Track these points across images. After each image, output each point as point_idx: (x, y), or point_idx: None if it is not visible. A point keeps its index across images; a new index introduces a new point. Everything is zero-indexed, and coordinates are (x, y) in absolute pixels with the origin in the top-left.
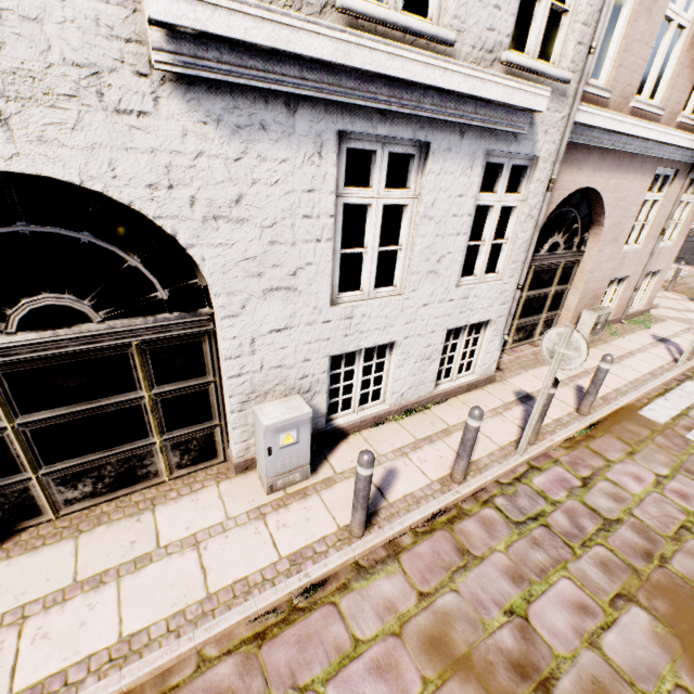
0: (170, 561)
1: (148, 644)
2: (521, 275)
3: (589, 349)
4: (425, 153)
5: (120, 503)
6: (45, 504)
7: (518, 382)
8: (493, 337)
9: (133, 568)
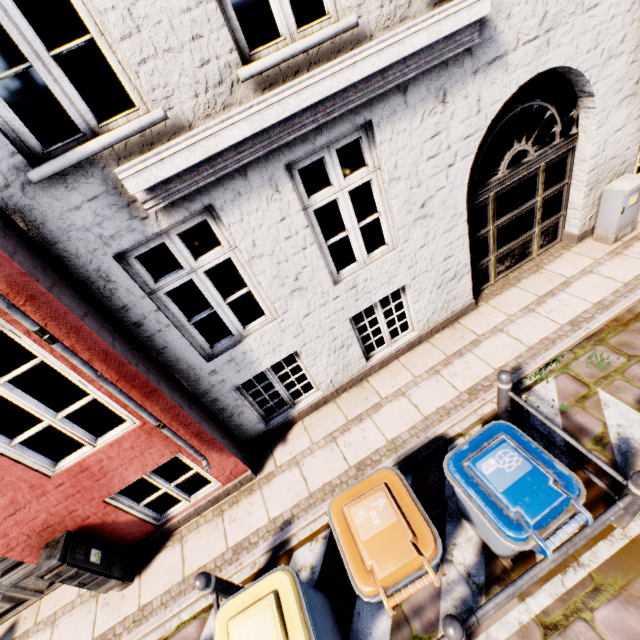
0: (582, 280)
1: (611, 302)
2: None
3: None
4: None
5: (519, 272)
6: (491, 275)
7: None
8: None
9: (564, 287)
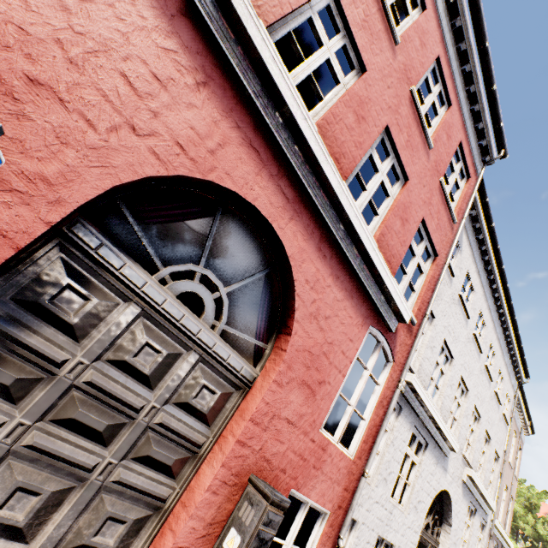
0: None
1: None
2: None
3: None
4: (474, 511)
5: None
6: None
7: None
8: None
9: None
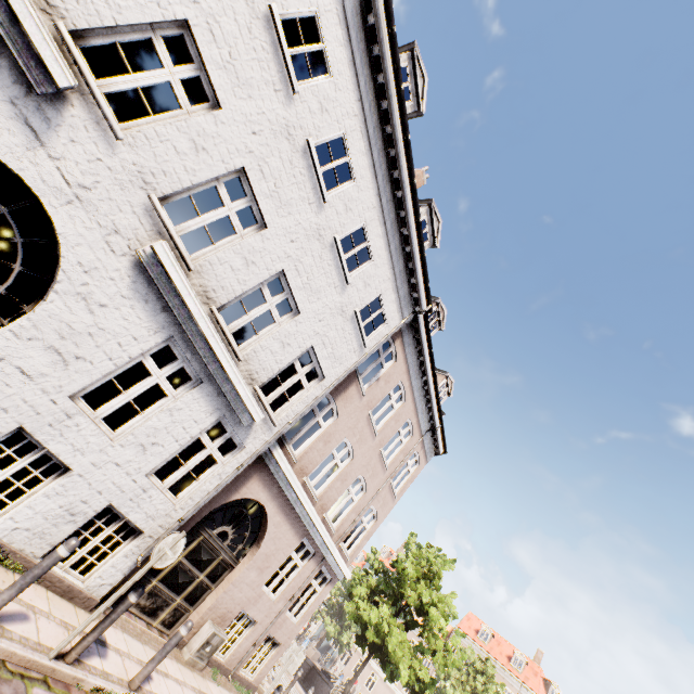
0: None
1: None
2: (188, 511)
3: (187, 667)
4: (198, 385)
5: None
6: None
7: (109, 630)
8: (132, 553)
9: None
